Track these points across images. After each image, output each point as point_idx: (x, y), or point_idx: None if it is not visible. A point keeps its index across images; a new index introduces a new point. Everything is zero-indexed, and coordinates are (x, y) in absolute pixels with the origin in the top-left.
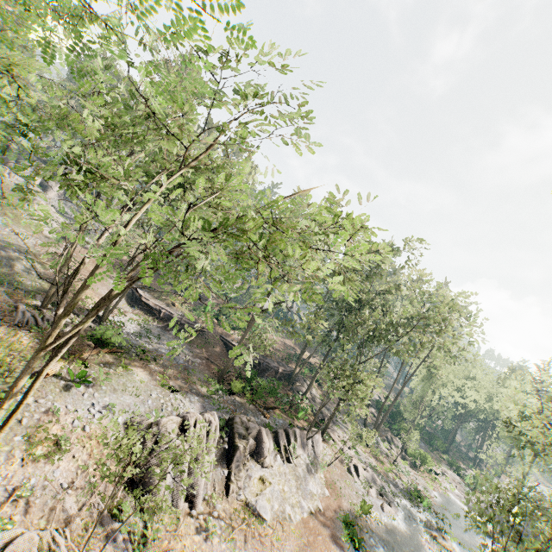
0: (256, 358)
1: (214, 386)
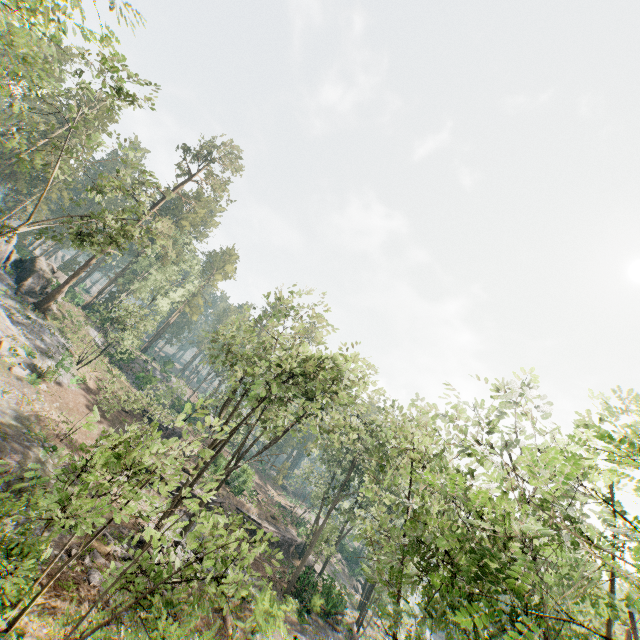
0: (275, 533)
1: (294, 608)
